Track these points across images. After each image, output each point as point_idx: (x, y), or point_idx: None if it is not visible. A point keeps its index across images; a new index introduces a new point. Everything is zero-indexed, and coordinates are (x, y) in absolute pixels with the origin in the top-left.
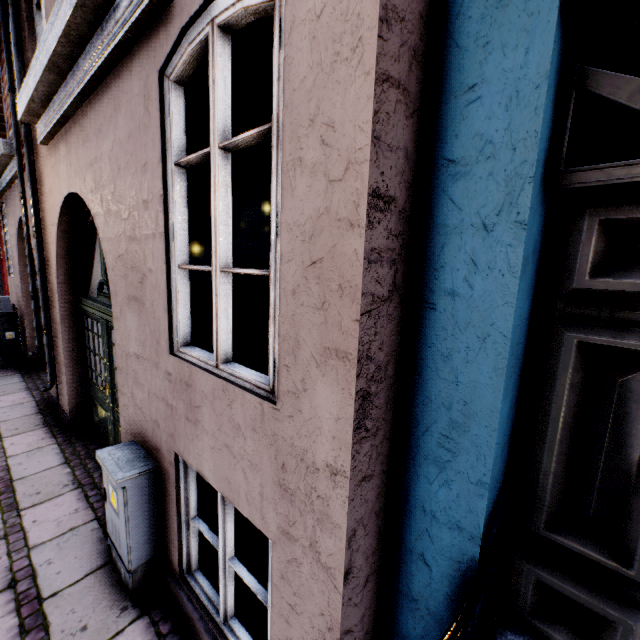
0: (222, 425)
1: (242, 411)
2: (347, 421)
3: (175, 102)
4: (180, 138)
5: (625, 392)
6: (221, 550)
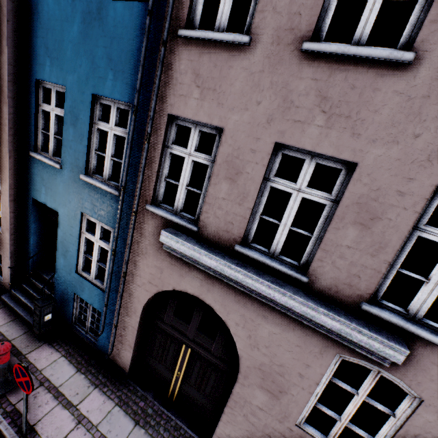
0: None
1: None
2: (9, 237)
3: None
4: None
5: (54, 237)
6: None
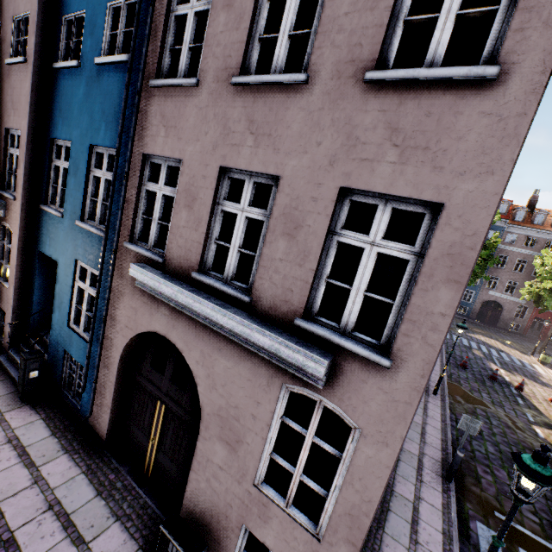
0: (2, 293)
1: (5, 290)
2: (14, 292)
3: (2, 229)
4: (3, 235)
5: None
6: (0, 319)
